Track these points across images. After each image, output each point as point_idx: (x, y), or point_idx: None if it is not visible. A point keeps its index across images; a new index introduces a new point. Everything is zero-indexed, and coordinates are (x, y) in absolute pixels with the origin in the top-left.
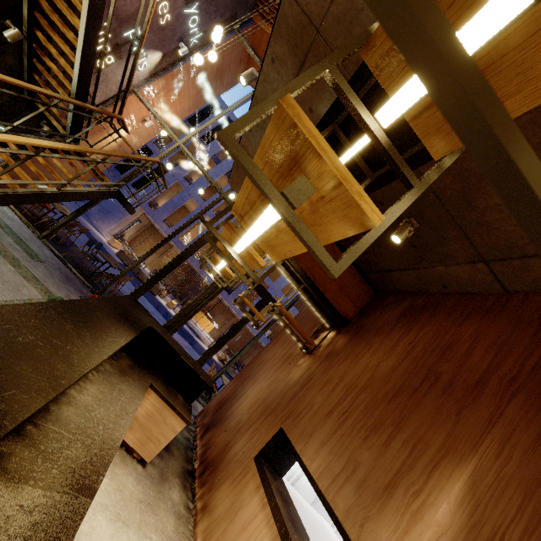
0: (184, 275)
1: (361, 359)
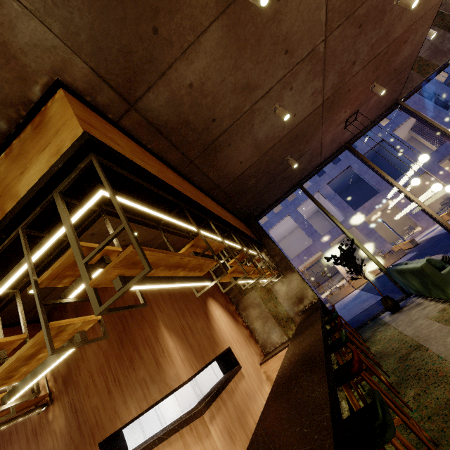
0: None
1: (87, 355)
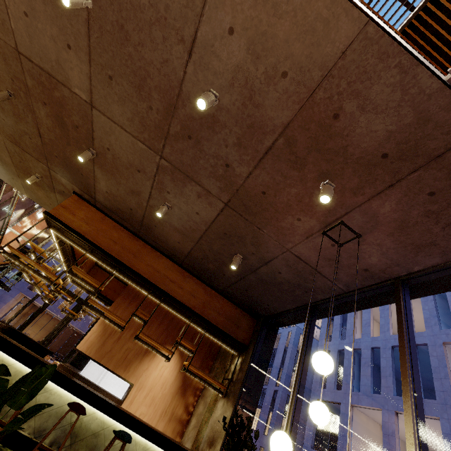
0: (70, 340)
1: None
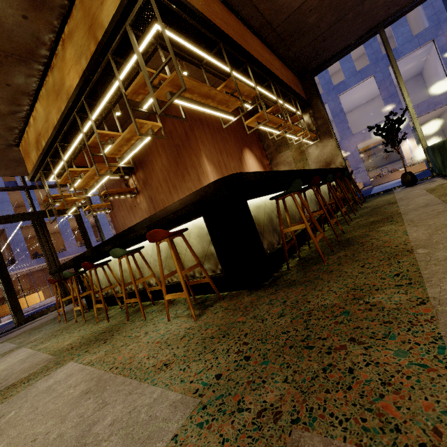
0: None
1: (156, 169)
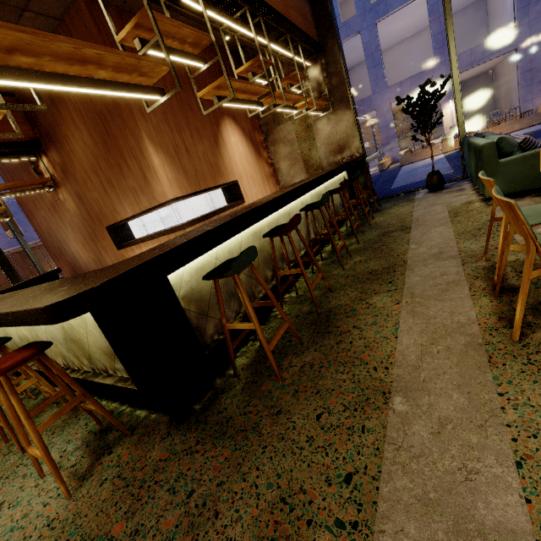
0: None
1: (76, 151)
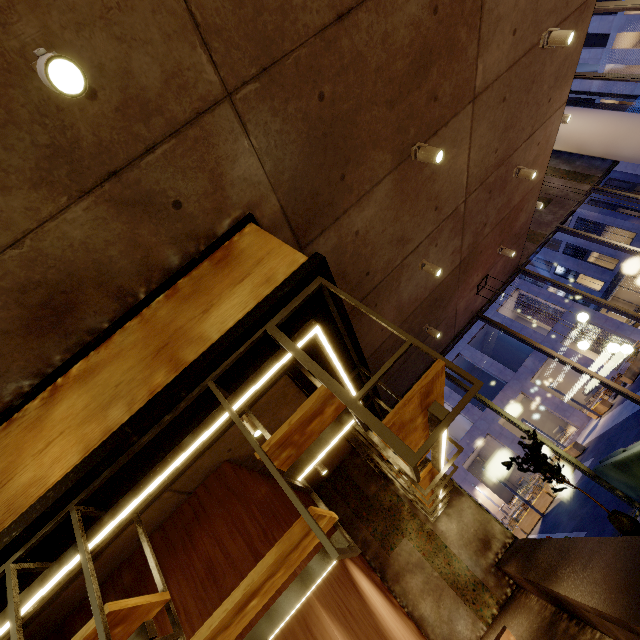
0: None
1: None
